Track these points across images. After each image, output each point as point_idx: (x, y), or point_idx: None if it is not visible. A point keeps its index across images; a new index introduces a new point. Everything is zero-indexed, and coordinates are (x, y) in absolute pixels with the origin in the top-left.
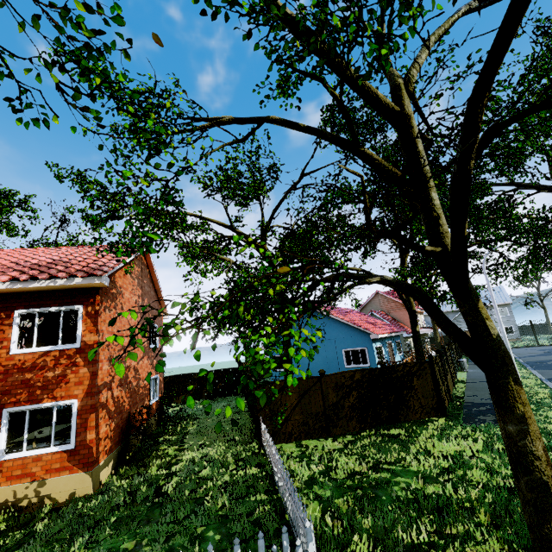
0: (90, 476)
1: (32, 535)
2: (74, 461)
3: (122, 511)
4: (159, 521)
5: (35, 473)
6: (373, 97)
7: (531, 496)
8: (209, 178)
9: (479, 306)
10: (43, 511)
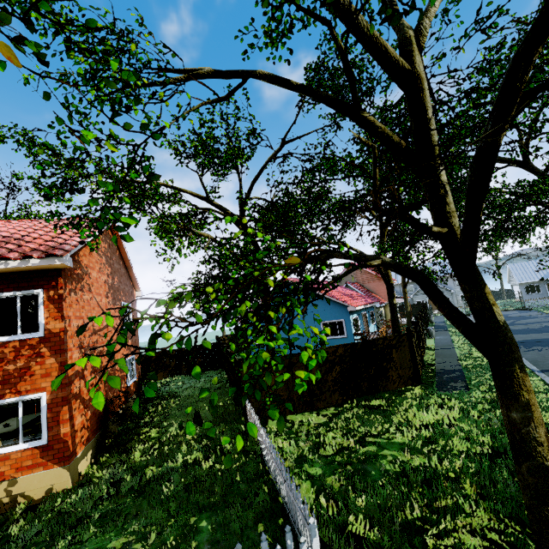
0: (68, 470)
1: (6, 539)
2: (48, 457)
3: (107, 505)
4: (148, 514)
5: (4, 473)
6: (382, 51)
7: (532, 480)
8: (182, 144)
9: (486, 291)
10: (17, 512)
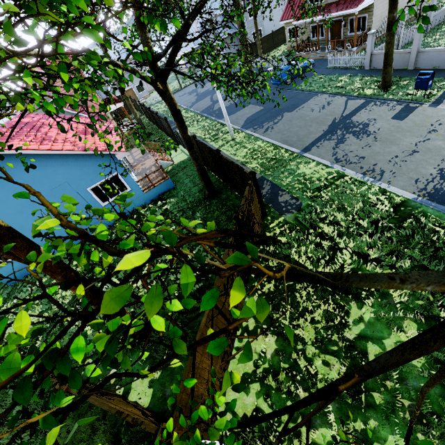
0: None
1: None
2: None
3: None
4: None
5: None
6: None
7: None
8: None
9: None
10: None
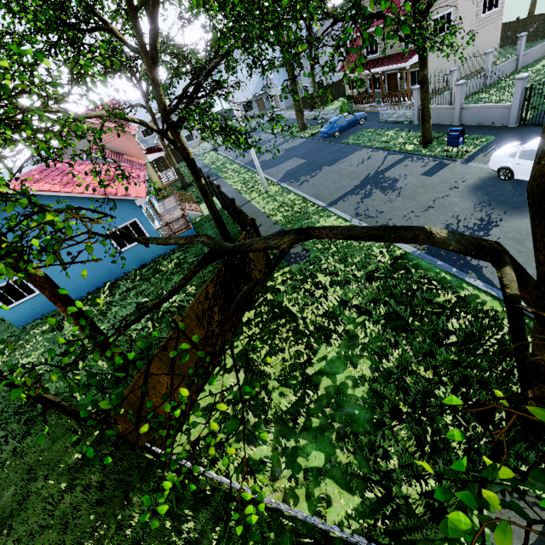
0: None
1: None
2: None
3: None
4: None
5: None
6: None
7: None
8: None
9: None
10: None
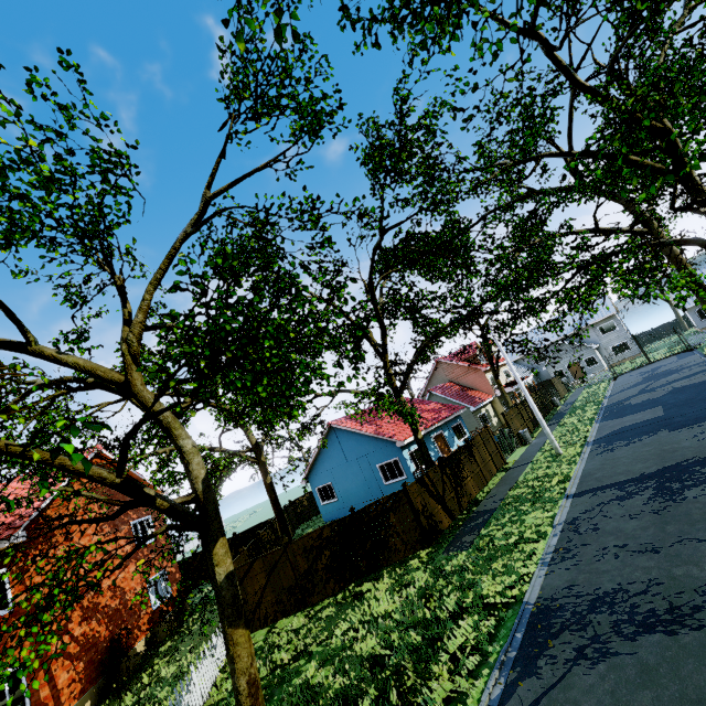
0: None
1: None
2: None
3: None
4: None
5: None
6: (98, 378)
7: None
8: None
9: (214, 553)
10: None
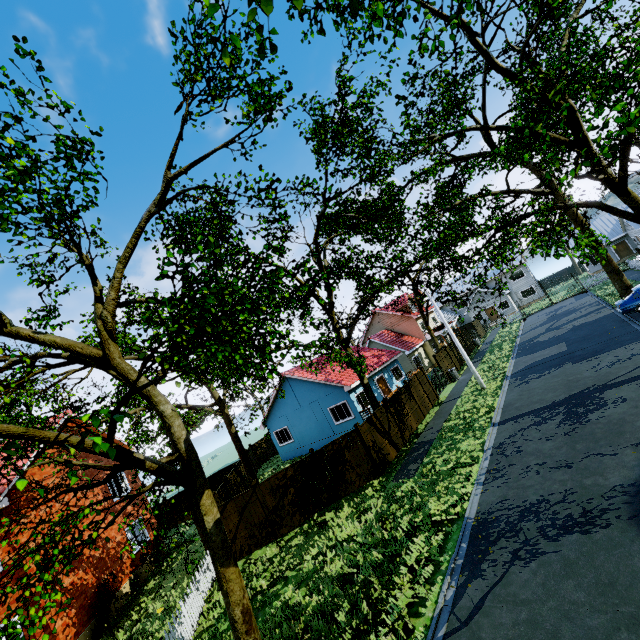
0: None
1: None
2: None
3: None
4: None
5: None
6: (76, 354)
7: None
8: None
9: (201, 504)
10: None
